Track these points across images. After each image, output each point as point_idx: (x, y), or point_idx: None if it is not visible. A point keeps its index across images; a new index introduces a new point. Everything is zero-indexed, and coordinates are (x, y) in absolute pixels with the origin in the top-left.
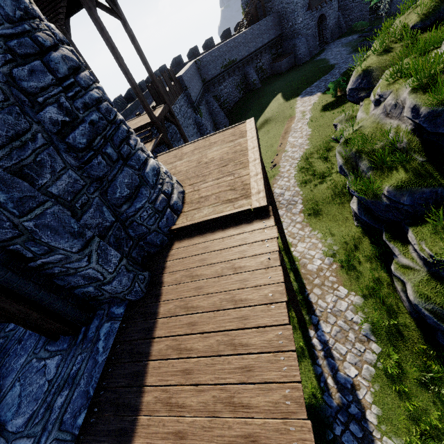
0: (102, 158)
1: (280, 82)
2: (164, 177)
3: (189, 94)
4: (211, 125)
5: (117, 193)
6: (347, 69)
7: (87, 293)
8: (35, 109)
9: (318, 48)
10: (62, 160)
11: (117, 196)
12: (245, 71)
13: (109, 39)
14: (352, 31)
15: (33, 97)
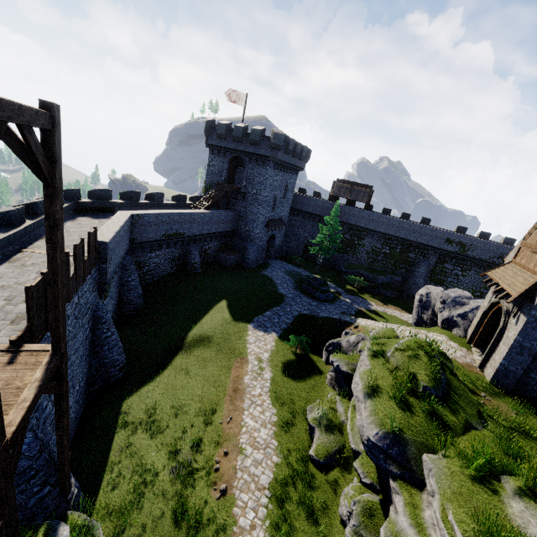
0: None
1: (225, 281)
2: None
3: (107, 269)
4: (114, 303)
5: None
6: (300, 314)
7: None
8: None
9: (263, 259)
10: None
11: None
12: (189, 248)
13: None
14: (291, 259)
15: None
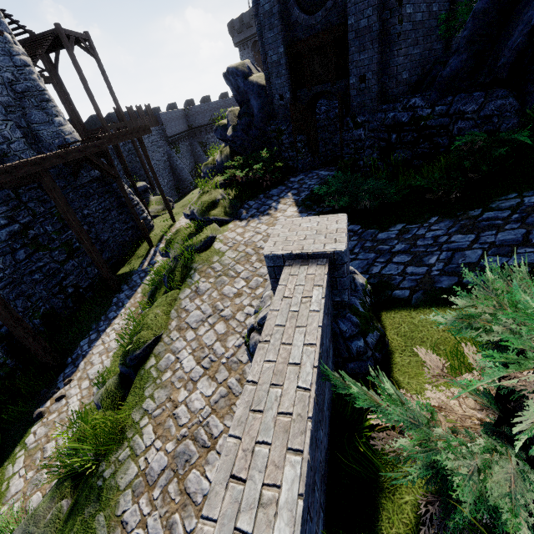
0: (28, 101)
1: None
2: (67, 128)
3: (165, 129)
4: (190, 164)
5: (32, 117)
6: None
7: (3, 150)
8: (1, 72)
9: None
10: (8, 92)
11: (32, 119)
12: None
13: (79, 67)
14: None
15: (2, 68)
